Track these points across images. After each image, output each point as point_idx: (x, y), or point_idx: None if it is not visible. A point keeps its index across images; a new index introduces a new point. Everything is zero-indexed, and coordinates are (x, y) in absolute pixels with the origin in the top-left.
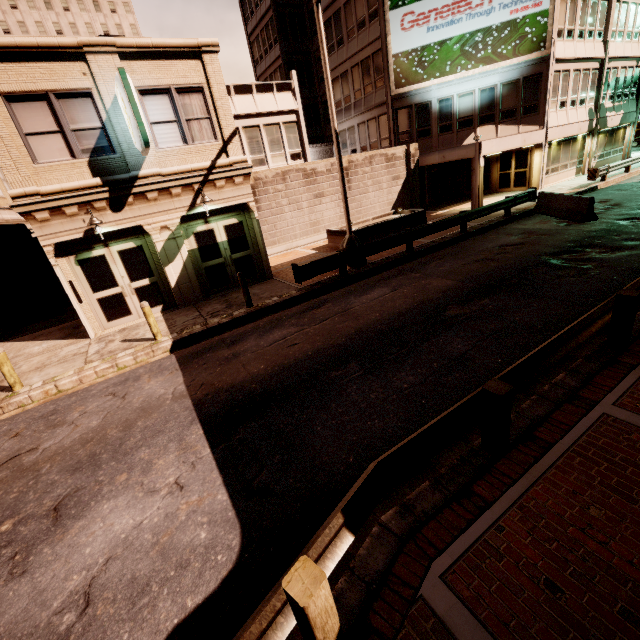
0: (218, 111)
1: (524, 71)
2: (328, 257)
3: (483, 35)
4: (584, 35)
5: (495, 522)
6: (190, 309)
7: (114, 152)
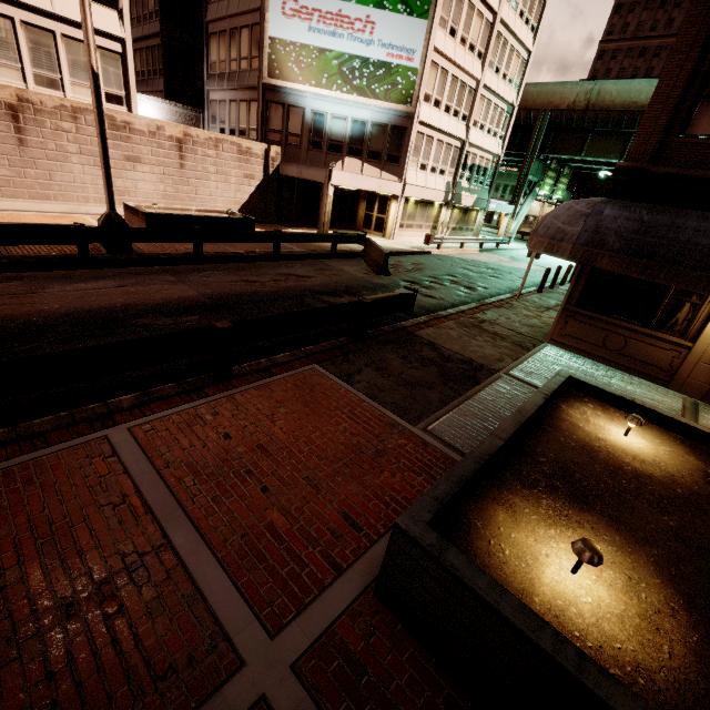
0: None
1: (393, 119)
2: (52, 225)
3: (361, 64)
4: (450, 111)
5: None
6: None
7: None
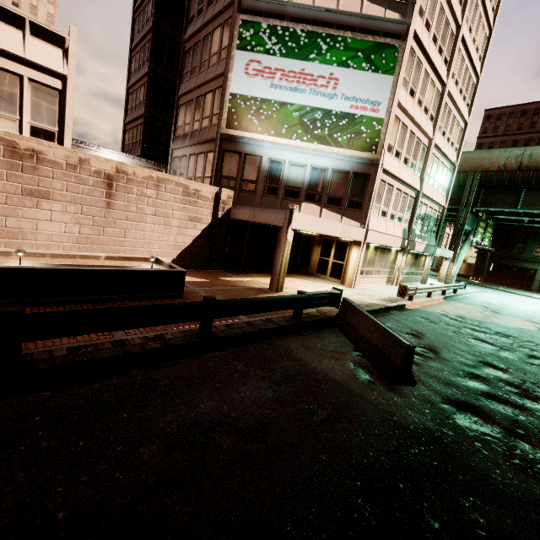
0: None
1: (355, 166)
2: None
3: (323, 115)
4: (408, 163)
5: None
6: None
7: None
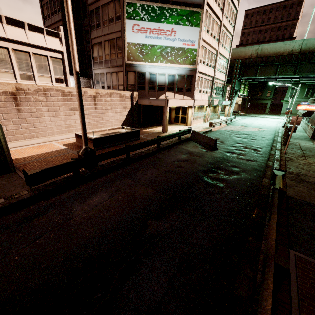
0: None
1: (187, 72)
2: (62, 165)
3: (171, 49)
4: (208, 65)
5: None
6: None
7: None
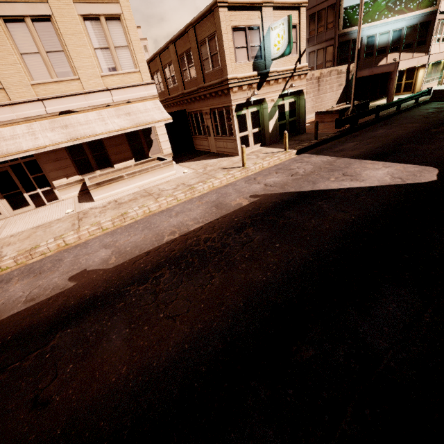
0: (301, 38)
1: (421, 19)
2: (351, 116)
3: None
4: None
5: None
6: (278, 144)
7: (261, 59)
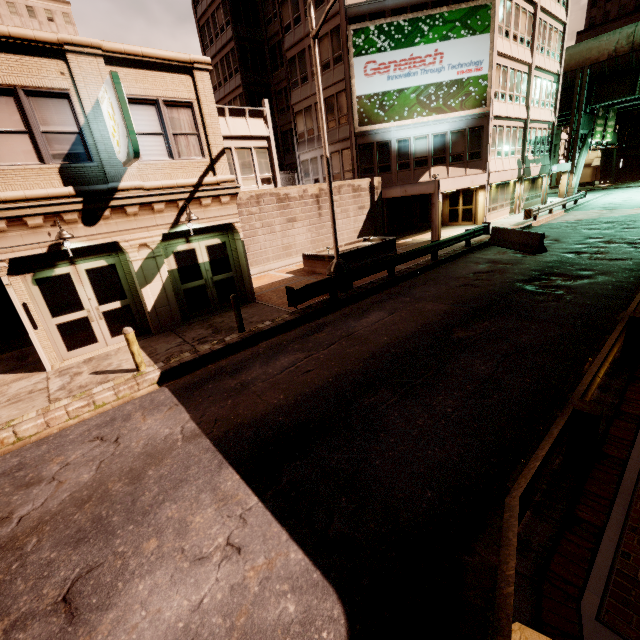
0: (207, 128)
1: (469, 123)
2: (321, 280)
3: (435, 89)
4: (512, 99)
5: (617, 548)
6: (169, 335)
7: (91, 160)
